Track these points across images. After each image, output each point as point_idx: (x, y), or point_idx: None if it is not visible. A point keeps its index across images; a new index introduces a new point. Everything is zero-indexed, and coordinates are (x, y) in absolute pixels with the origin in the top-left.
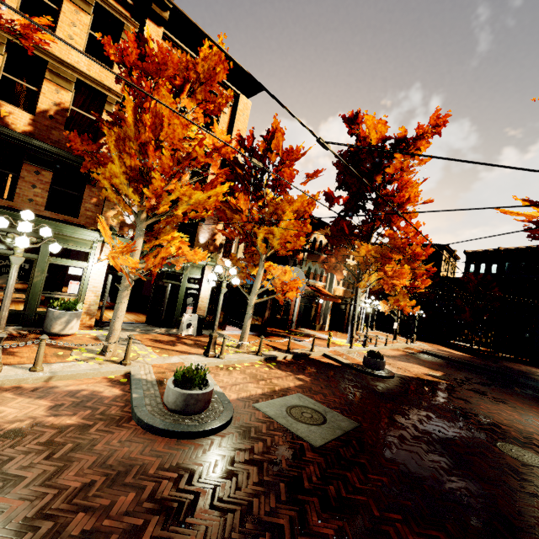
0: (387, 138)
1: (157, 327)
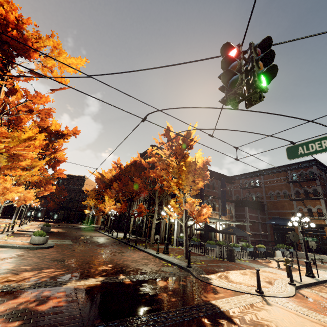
0: (59, 131)
1: None
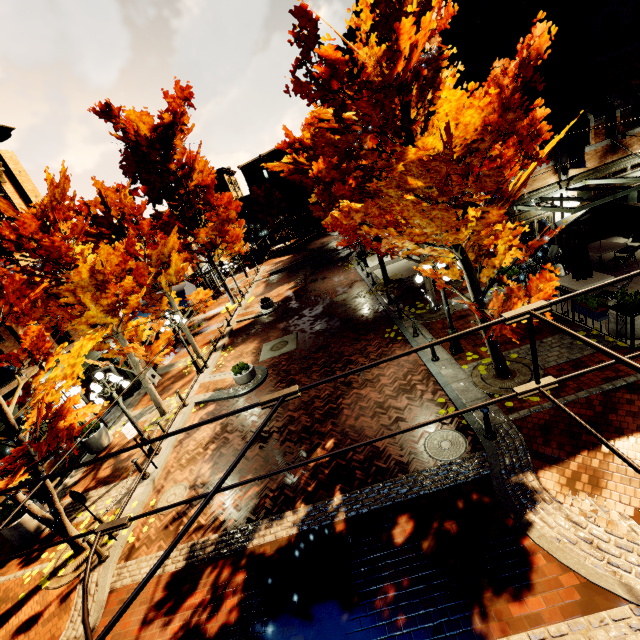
0: (157, 126)
1: (130, 397)
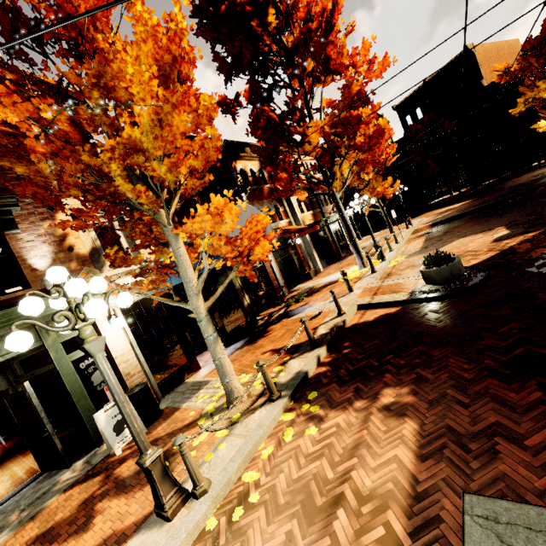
0: None
1: (63, 469)
